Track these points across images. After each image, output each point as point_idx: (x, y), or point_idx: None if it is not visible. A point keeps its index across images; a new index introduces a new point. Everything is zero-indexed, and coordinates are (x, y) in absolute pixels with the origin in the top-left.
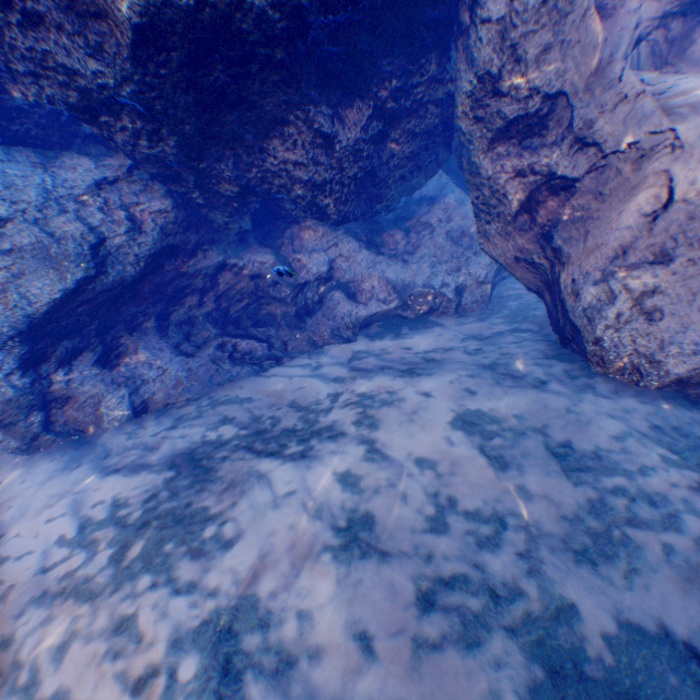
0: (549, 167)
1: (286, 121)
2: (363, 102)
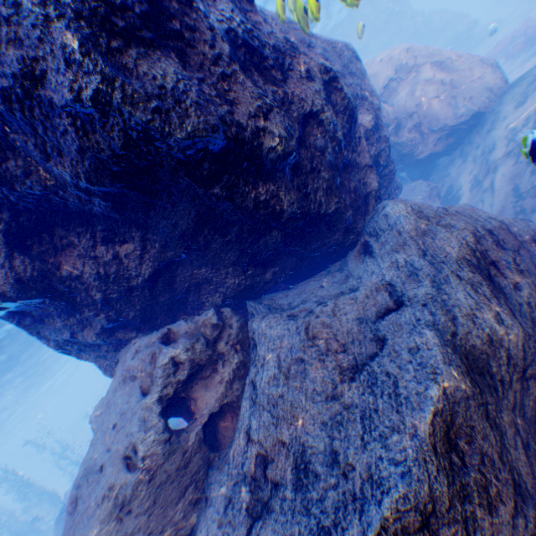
0: (410, 125)
1: None
2: None
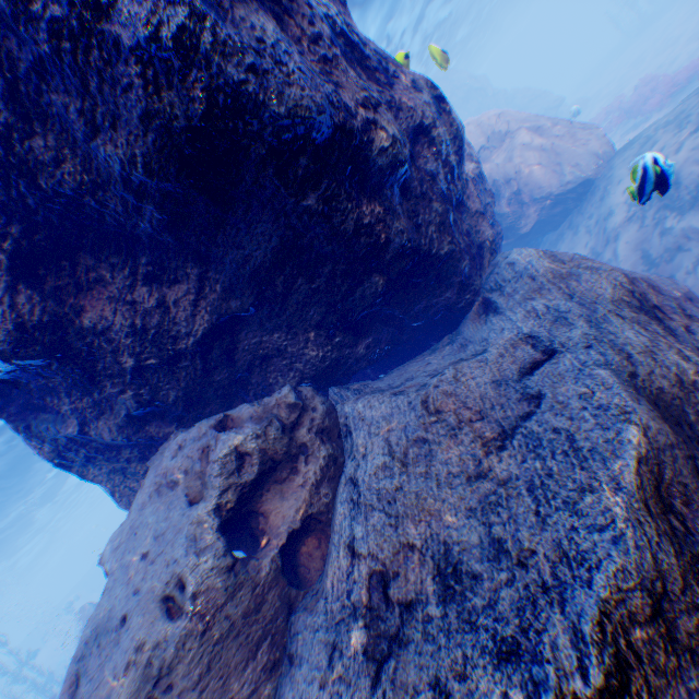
0: (509, 194)
1: None
2: None
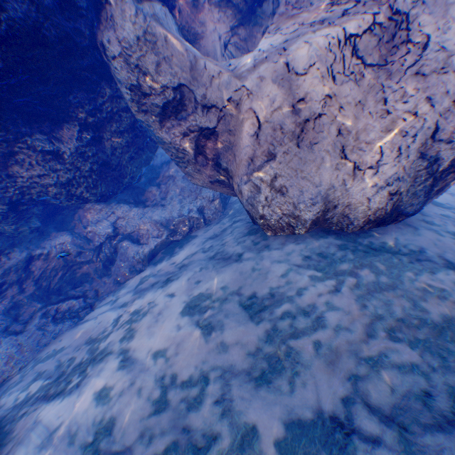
0: (198, 126)
1: (16, 153)
2: (71, 124)
